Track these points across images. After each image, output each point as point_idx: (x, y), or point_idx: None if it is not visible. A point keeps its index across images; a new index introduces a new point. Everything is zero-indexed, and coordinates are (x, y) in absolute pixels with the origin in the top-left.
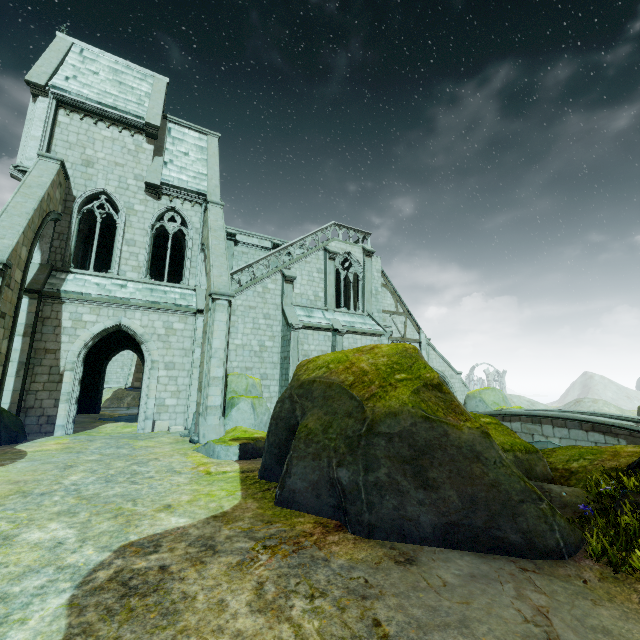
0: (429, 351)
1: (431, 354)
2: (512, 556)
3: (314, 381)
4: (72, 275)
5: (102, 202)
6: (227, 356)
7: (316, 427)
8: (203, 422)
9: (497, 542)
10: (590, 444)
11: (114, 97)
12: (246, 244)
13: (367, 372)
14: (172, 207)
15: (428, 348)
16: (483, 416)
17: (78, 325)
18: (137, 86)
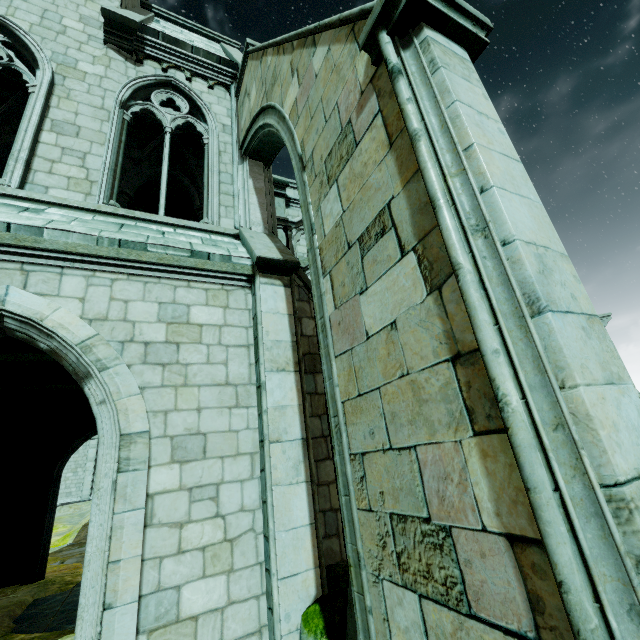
0: None
1: None
2: None
3: None
4: None
5: None
6: None
7: None
8: None
9: None
10: None
11: None
12: None
13: None
14: (167, 79)
15: None
16: None
17: None
18: None
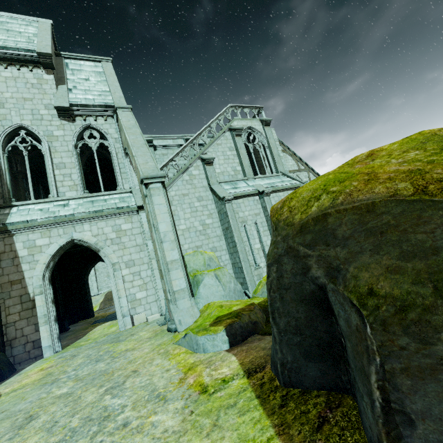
0: None
1: None
2: None
3: (325, 215)
4: (15, 208)
5: (23, 137)
6: (177, 237)
7: (408, 290)
8: (175, 308)
9: None
10: None
11: (3, 40)
12: (163, 147)
13: (420, 169)
14: (87, 125)
15: None
16: None
17: (34, 251)
18: (24, 30)
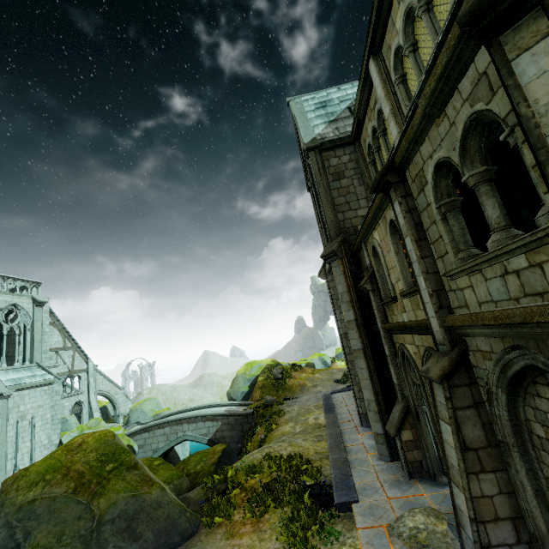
0: (97, 376)
1: (98, 379)
2: (177, 548)
3: (35, 500)
4: None
5: None
6: None
7: (50, 541)
8: None
9: (171, 546)
10: (206, 429)
11: None
12: None
13: (84, 473)
14: None
15: (96, 374)
16: (155, 459)
17: None
18: None
